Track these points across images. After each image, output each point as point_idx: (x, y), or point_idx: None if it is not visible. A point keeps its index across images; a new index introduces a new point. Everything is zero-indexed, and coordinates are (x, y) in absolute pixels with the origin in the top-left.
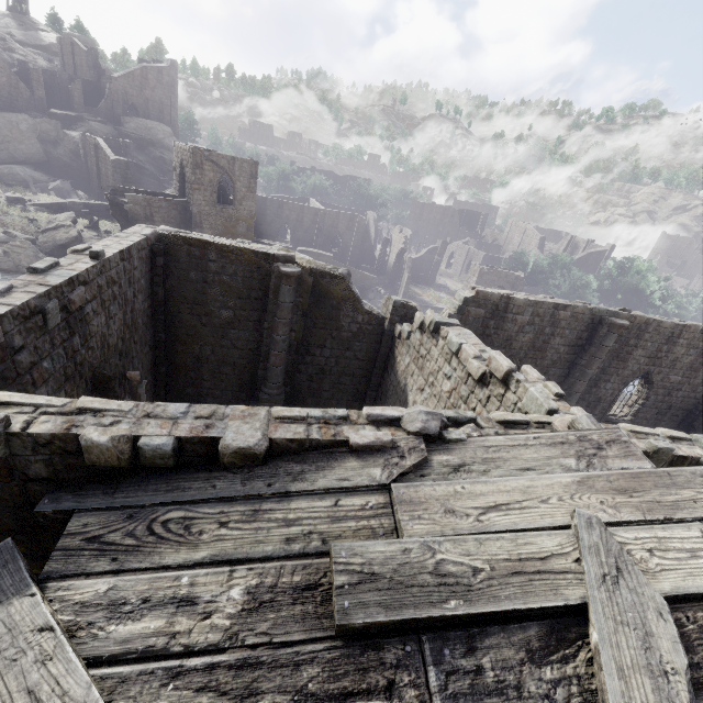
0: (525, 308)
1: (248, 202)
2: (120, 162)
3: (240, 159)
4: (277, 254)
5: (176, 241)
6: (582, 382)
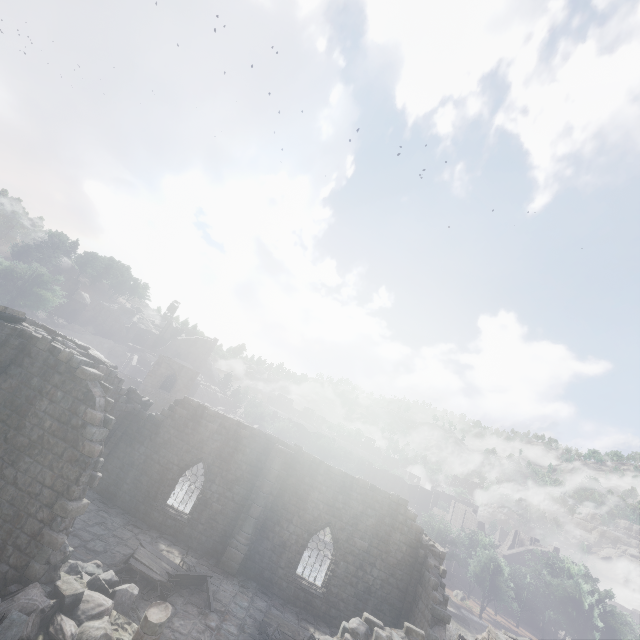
0: (216, 418)
1: (182, 394)
2: (136, 367)
3: (187, 368)
4: (82, 344)
5: (40, 327)
6: (256, 505)
